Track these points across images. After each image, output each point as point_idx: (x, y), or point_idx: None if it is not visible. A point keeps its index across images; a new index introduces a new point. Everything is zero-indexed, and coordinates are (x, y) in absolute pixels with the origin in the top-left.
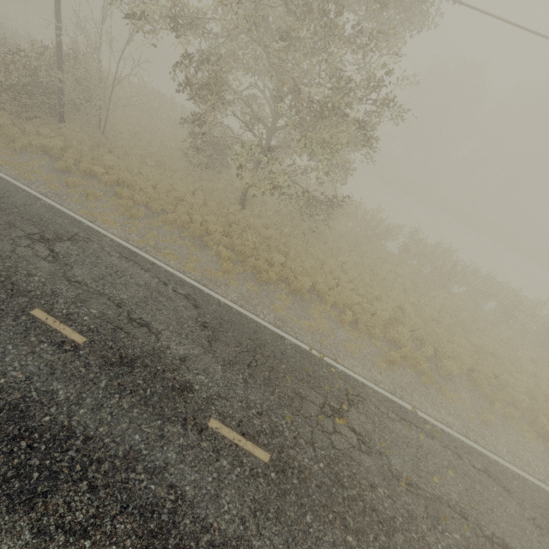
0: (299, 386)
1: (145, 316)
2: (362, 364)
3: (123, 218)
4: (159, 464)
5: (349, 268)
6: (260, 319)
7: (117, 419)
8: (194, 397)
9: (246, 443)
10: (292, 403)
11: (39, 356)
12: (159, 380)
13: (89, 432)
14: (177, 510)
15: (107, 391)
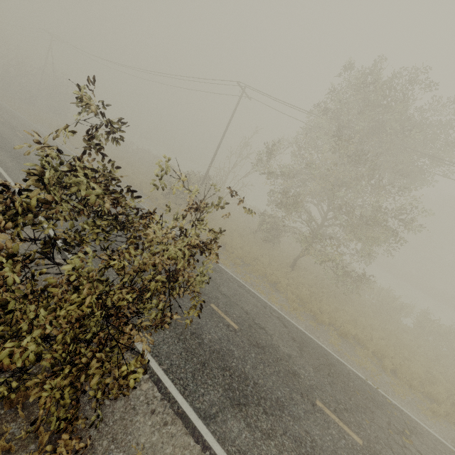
0: (367, 402)
1: (261, 323)
2: (409, 407)
3: (231, 263)
4: (295, 414)
5: (376, 329)
6: (325, 346)
7: (265, 378)
8: (302, 382)
9: (343, 425)
10: (366, 412)
11: (220, 329)
12: (280, 363)
13: (255, 380)
14: (314, 448)
15: (256, 360)
